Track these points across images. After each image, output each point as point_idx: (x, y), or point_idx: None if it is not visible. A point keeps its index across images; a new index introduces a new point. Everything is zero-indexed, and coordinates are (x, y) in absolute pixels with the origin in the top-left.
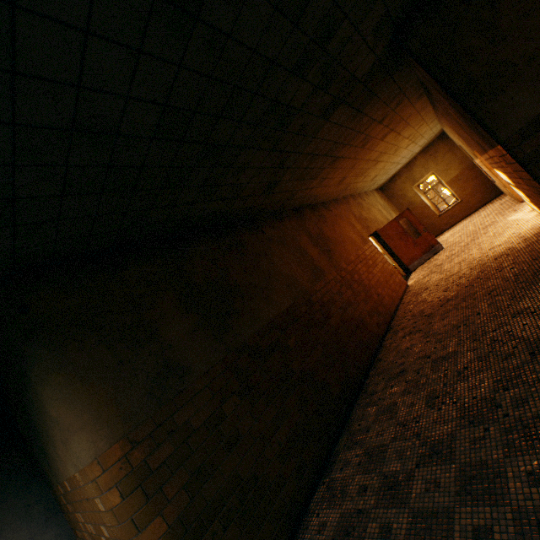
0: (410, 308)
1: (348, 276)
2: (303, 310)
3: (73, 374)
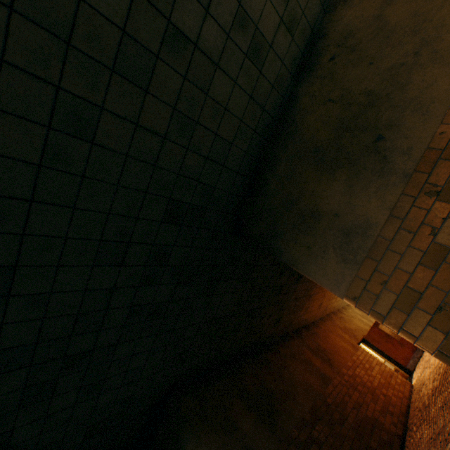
0: (416, 404)
1: (350, 379)
2: (322, 409)
3: (204, 449)
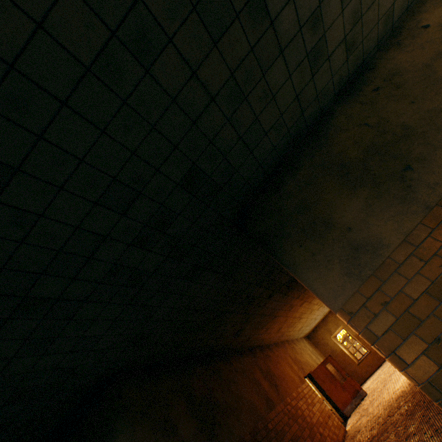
0: None
1: (293, 409)
2: (262, 433)
3: None
